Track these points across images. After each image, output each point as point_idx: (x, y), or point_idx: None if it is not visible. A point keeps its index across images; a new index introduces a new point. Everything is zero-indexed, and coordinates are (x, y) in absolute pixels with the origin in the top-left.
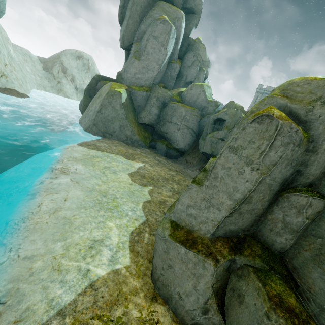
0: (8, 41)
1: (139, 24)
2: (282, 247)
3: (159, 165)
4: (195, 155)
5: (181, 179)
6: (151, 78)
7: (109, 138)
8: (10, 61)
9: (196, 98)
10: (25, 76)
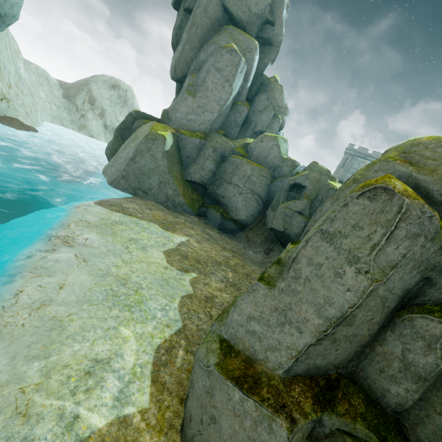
0: (19, 55)
1: (198, 51)
2: (399, 402)
3: (209, 241)
4: (261, 230)
5: (238, 264)
6: (208, 122)
7: (143, 198)
8: (18, 82)
9: (267, 153)
10: (36, 103)
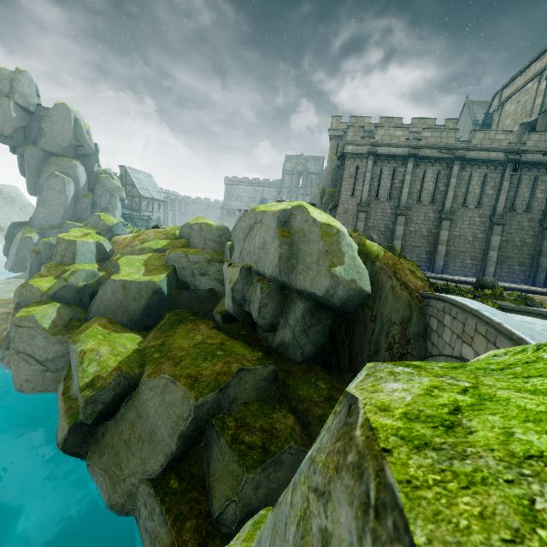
0: None
1: (38, 178)
2: None
3: None
4: None
5: None
6: (60, 218)
7: None
8: None
9: None
10: None
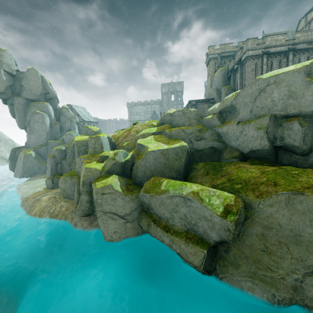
0: None
1: (25, 116)
2: (60, 172)
3: None
4: None
5: None
6: (44, 139)
7: (35, 175)
8: None
9: (70, 139)
10: None
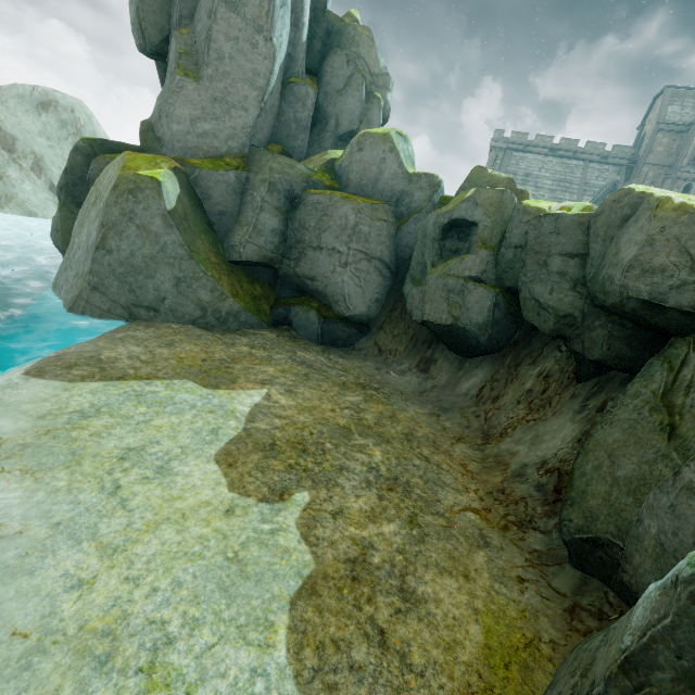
0: None
1: None
2: None
3: (310, 380)
4: (400, 326)
5: (382, 415)
6: (243, 132)
7: (151, 321)
8: None
9: (376, 172)
10: None
